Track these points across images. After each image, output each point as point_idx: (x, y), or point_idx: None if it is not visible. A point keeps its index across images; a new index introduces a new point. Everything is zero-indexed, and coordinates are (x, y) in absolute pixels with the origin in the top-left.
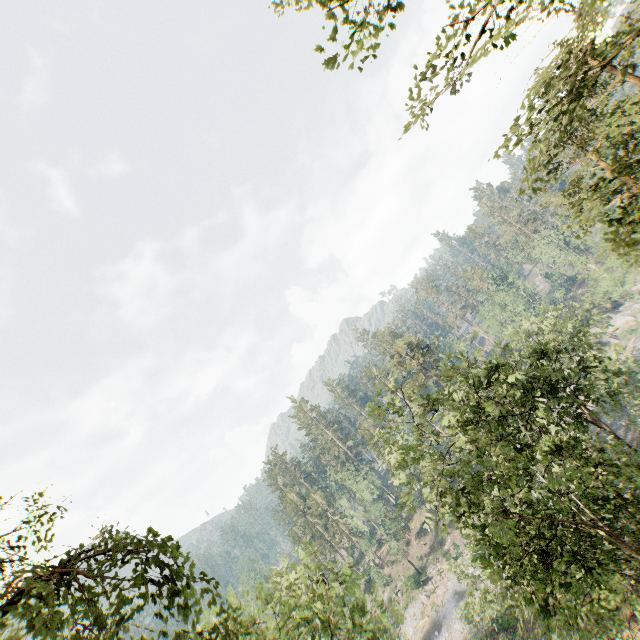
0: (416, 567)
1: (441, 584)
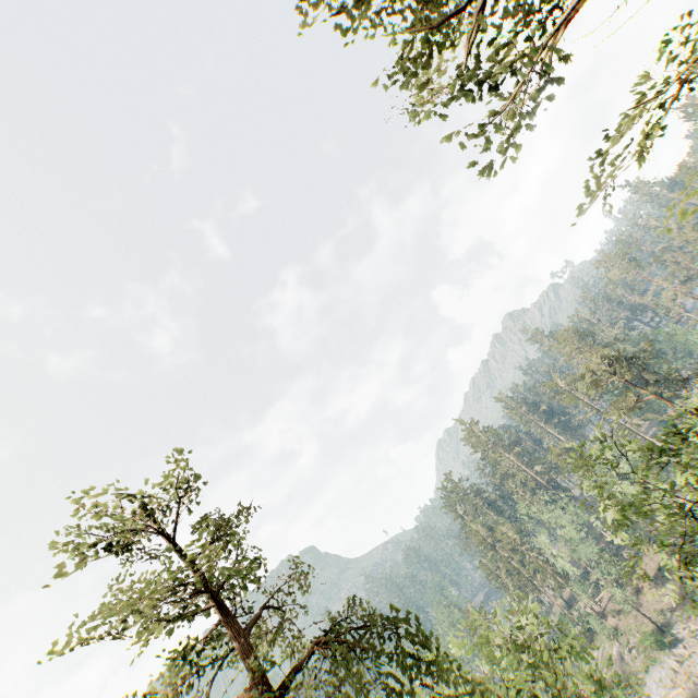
0: (654, 623)
1: (697, 650)
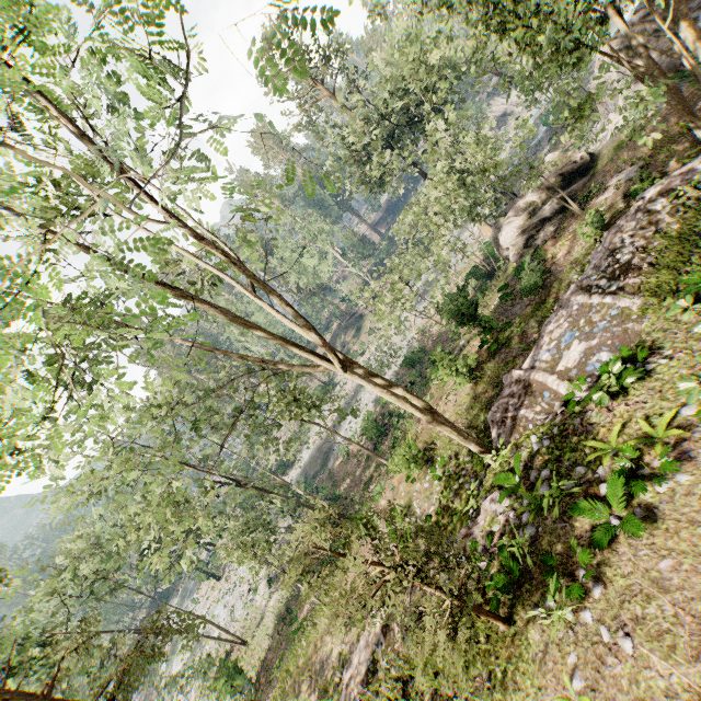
0: (323, 381)
1: (349, 381)
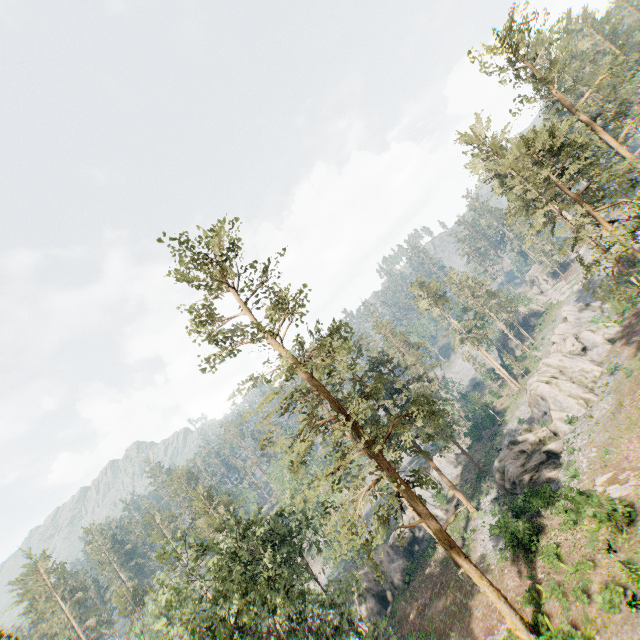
0: None
1: None
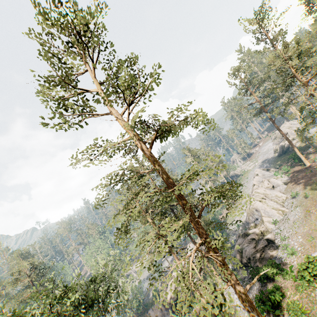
0: None
1: None
